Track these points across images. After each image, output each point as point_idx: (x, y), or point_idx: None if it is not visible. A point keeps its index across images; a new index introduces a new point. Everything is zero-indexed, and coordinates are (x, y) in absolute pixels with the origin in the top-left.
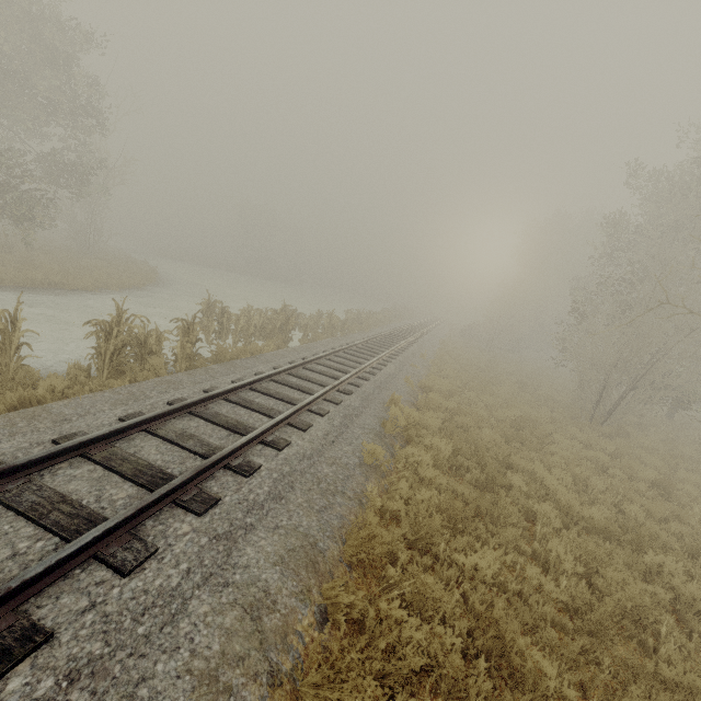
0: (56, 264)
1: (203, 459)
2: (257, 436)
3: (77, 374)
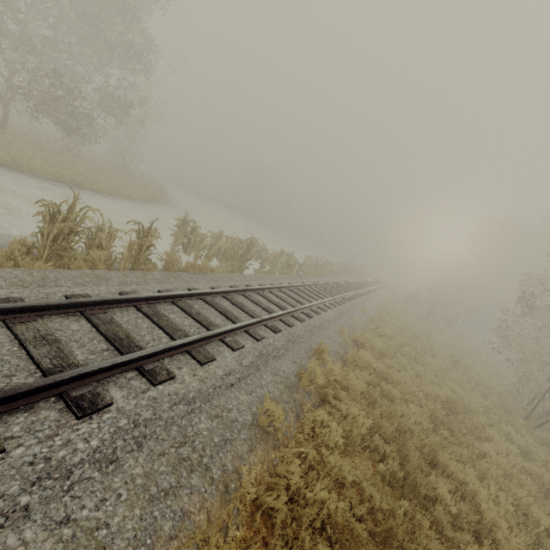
0: (86, 169)
1: (42, 376)
2: (134, 360)
3: (15, 248)
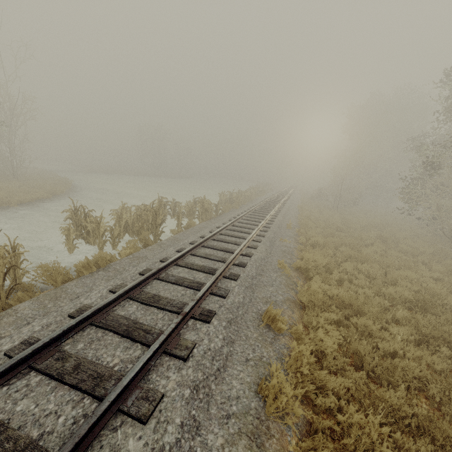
0: None
1: None
2: None
3: None
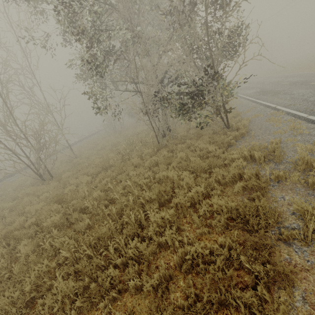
0: None
1: None
2: None
3: None
